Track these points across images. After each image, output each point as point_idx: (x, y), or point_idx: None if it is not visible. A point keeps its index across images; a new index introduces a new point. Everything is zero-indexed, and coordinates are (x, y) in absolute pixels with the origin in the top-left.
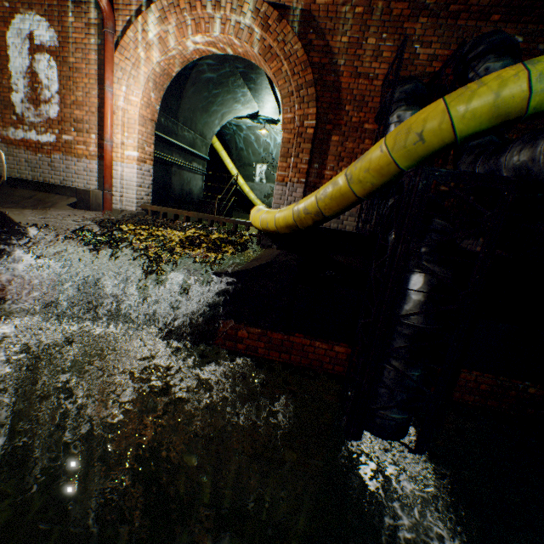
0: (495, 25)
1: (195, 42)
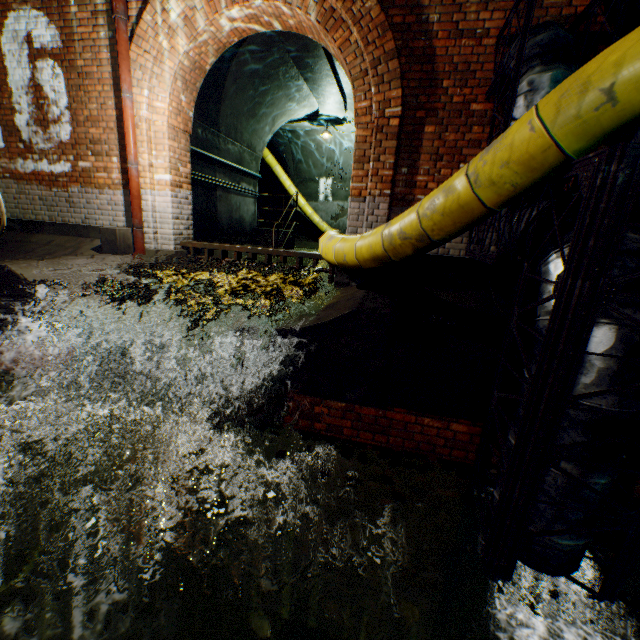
0: None
1: (231, 18)
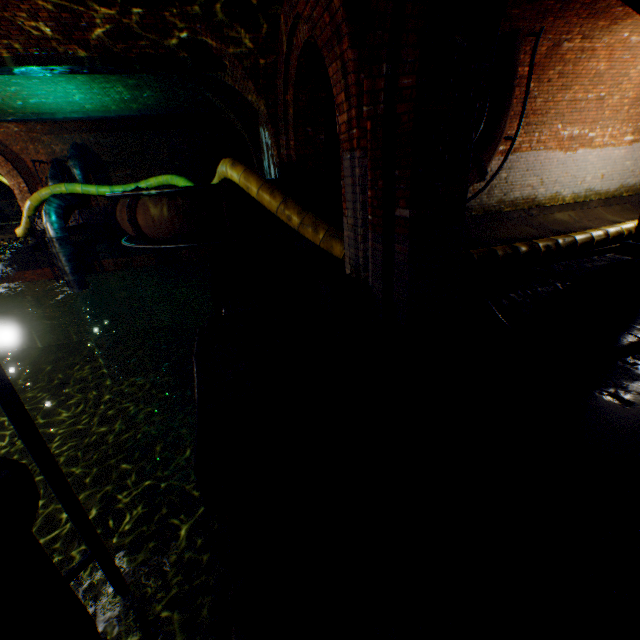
0: (80, 135)
1: None
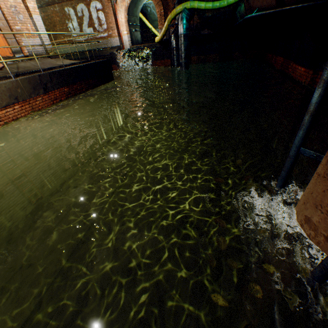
0: None
1: None
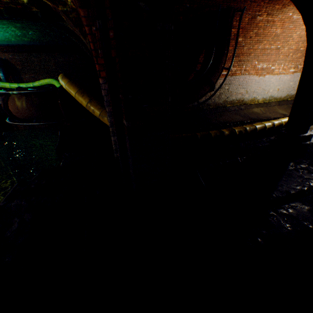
0: (3, 54)
1: None
